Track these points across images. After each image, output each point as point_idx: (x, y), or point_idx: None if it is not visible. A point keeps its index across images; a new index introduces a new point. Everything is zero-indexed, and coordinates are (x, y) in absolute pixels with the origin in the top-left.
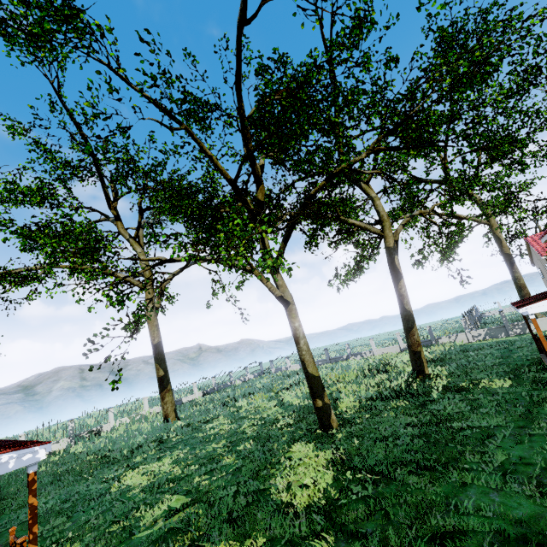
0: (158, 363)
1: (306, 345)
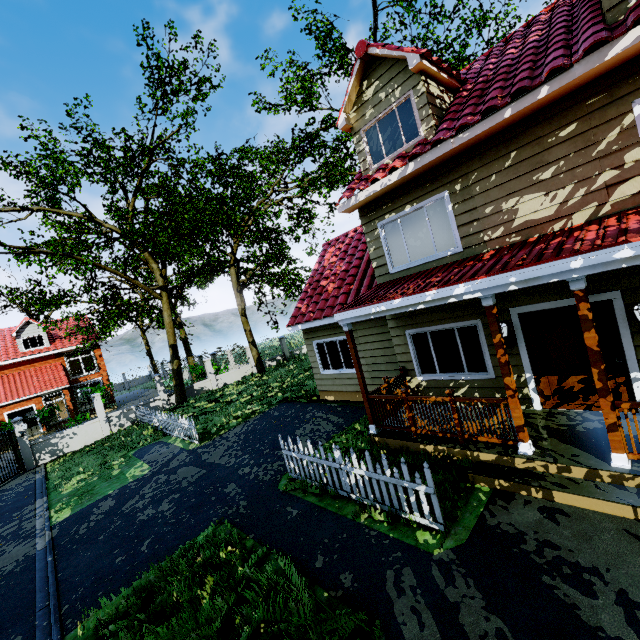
0: None
1: None
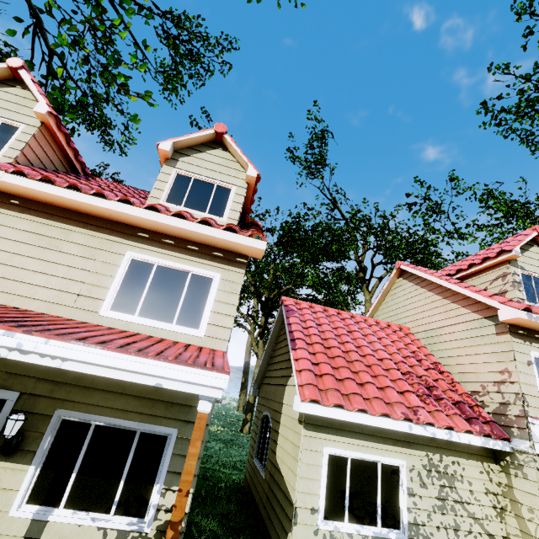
0: (243, 373)
1: None
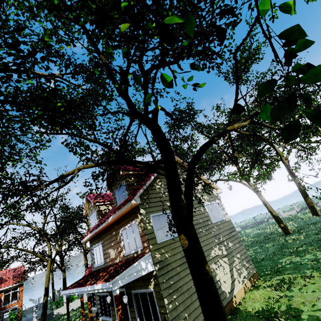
0: None
1: (269, 205)
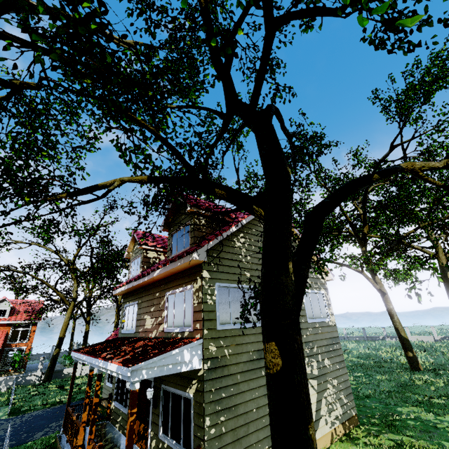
0: None
1: (398, 320)
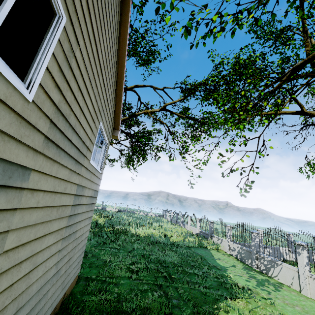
0: None
1: None
